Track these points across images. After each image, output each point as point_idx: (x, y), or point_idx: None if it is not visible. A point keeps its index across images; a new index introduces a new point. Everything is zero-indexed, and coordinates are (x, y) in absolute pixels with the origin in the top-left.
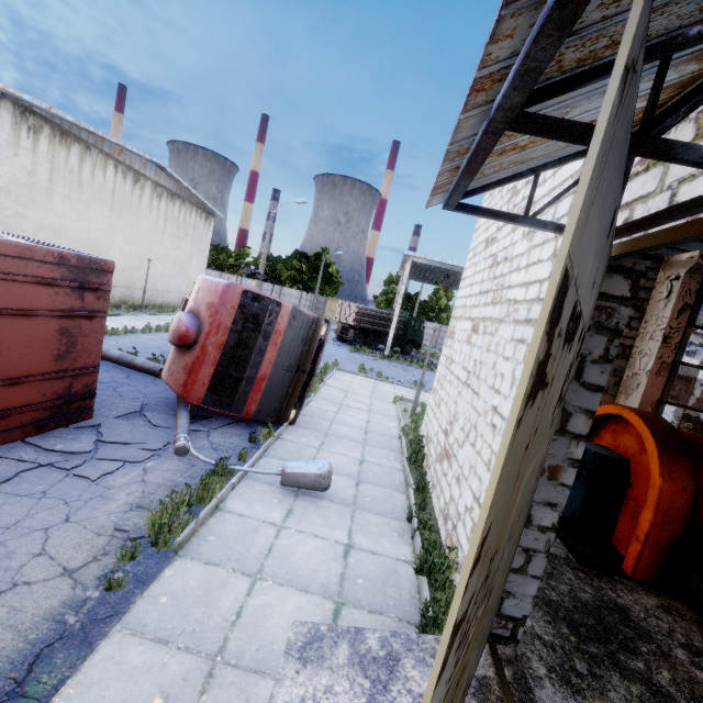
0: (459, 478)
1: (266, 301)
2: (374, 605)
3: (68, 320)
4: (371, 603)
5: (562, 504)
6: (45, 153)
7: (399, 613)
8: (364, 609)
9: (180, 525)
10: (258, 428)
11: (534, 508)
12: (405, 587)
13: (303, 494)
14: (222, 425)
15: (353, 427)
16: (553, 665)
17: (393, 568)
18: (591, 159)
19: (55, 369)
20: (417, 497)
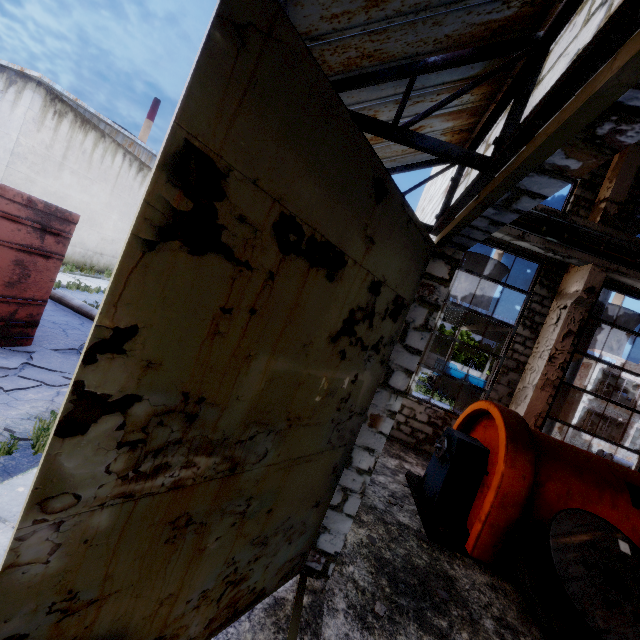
0: None
1: None
2: None
3: (25, 254)
4: None
5: (379, 451)
6: (65, 133)
7: None
8: None
9: None
10: None
11: (355, 450)
12: None
13: None
14: None
15: None
16: (355, 603)
17: None
18: (193, 68)
19: (3, 294)
20: None
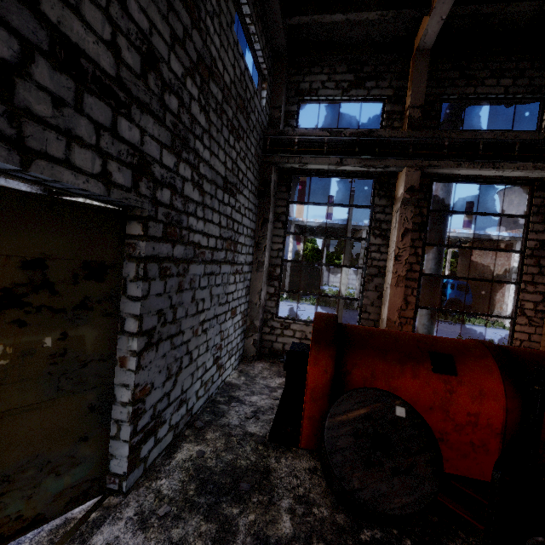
0: None
1: None
2: None
3: None
4: None
5: (132, 384)
6: None
7: None
8: None
9: None
10: None
11: (116, 389)
12: None
13: None
14: None
15: None
16: (145, 510)
17: None
18: None
19: None
20: None
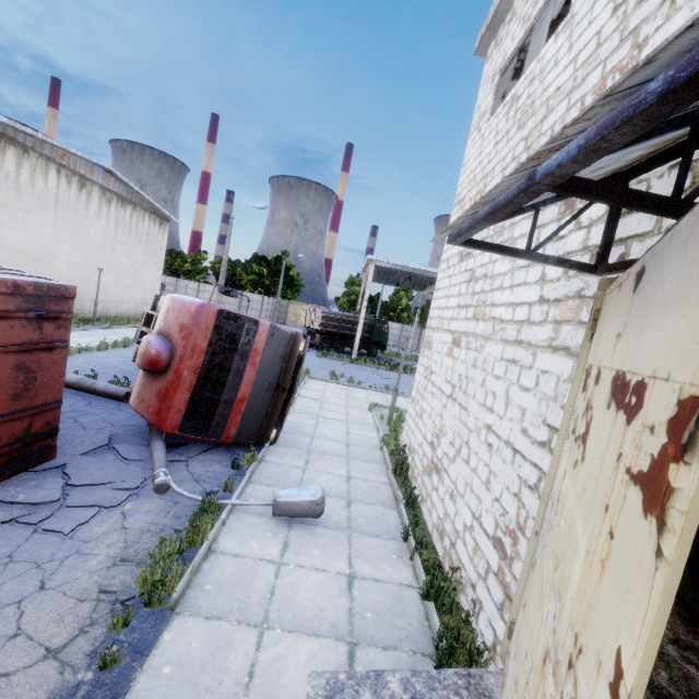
0: (453, 494)
1: (239, 317)
2: (386, 641)
3: (25, 354)
4: (384, 638)
5: None
6: None
7: (412, 645)
8: (377, 646)
9: (175, 579)
10: (239, 452)
11: None
12: (413, 614)
13: (297, 523)
14: (200, 452)
15: (334, 441)
16: None
17: (398, 595)
18: None
19: (12, 410)
20: (408, 511)
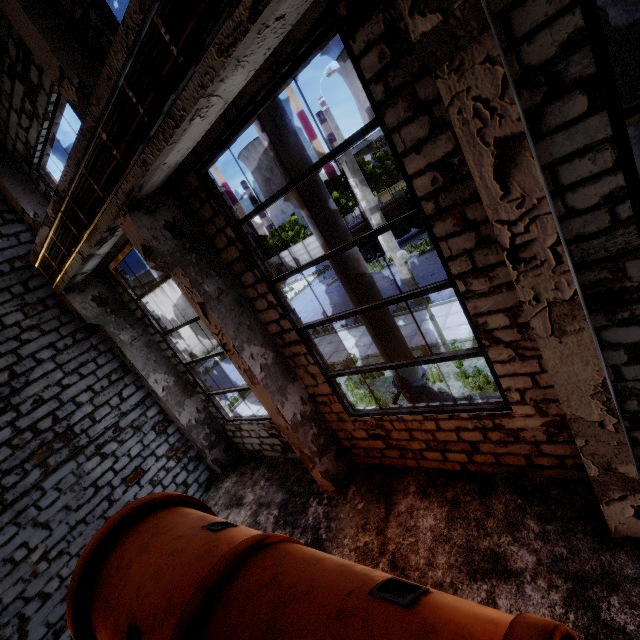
0: None
1: None
2: None
3: None
4: None
5: None
6: None
7: None
8: None
9: None
10: None
11: None
12: None
13: None
14: None
15: None
16: None
17: None
18: None
19: None
20: None
